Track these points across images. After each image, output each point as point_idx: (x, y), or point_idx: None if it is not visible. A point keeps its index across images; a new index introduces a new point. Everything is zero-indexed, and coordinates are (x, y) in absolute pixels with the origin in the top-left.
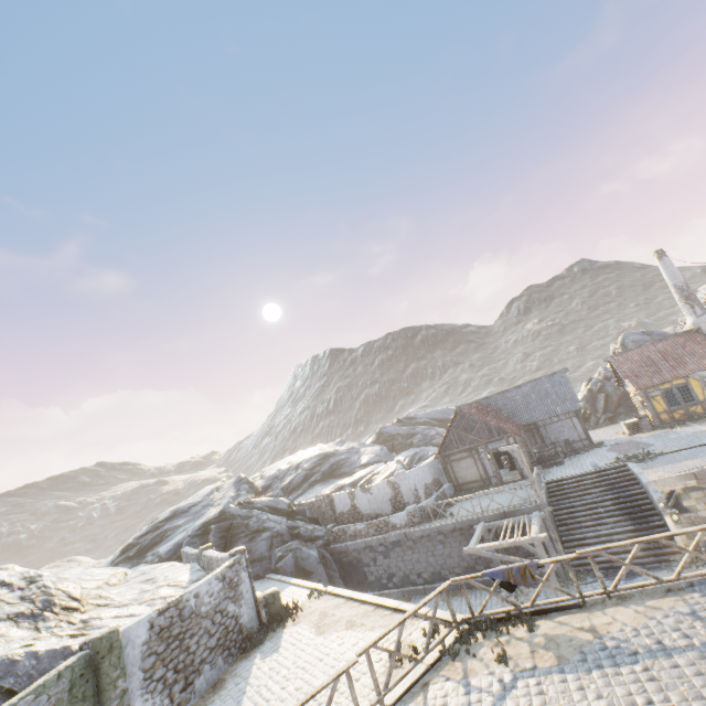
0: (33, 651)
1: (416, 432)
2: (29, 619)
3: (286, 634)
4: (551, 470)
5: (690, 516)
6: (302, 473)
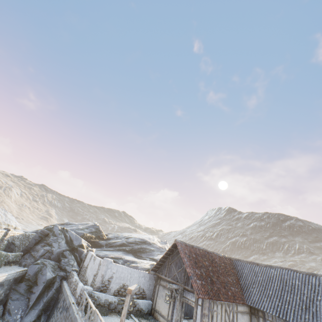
0: None
1: None
2: None
3: None
4: None
5: None
6: (123, 241)
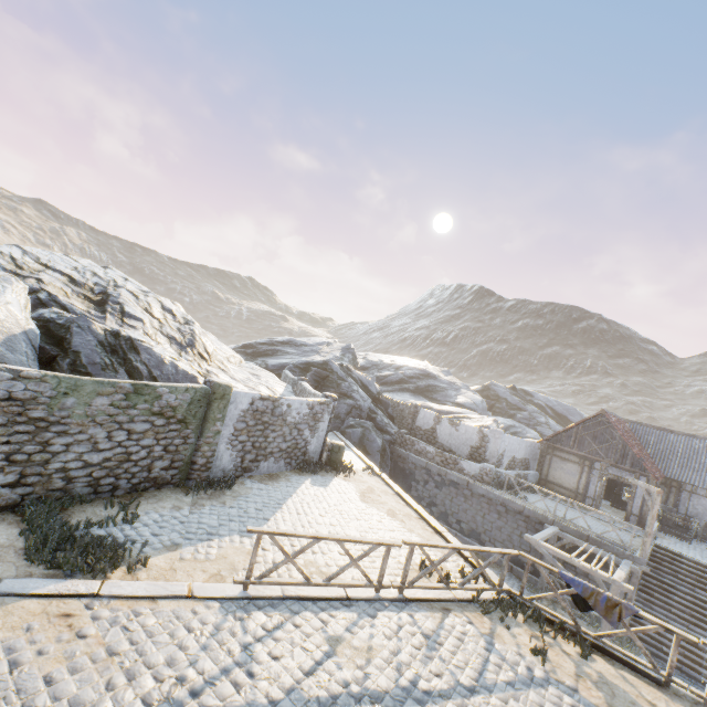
0: (176, 364)
1: (524, 409)
2: (178, 345)
3: (335, 481)
4: (667, 537)
5: None
6: (400, 376)
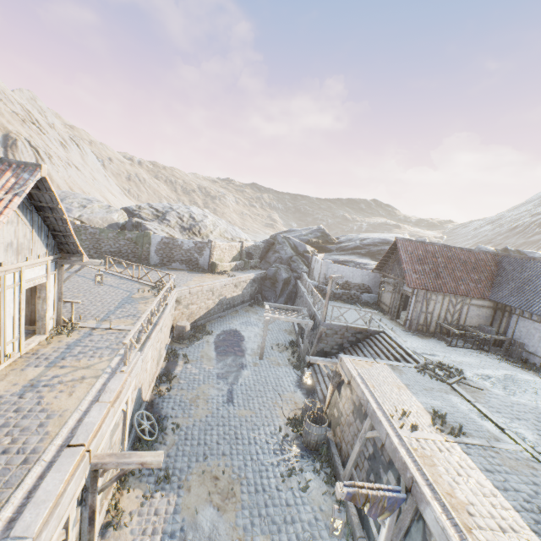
0: (151, 230)
1: None
2: (184, 229)
3: (201, 274)
4: (430, 339)
5: (337, 399)
6: (356, 244)
